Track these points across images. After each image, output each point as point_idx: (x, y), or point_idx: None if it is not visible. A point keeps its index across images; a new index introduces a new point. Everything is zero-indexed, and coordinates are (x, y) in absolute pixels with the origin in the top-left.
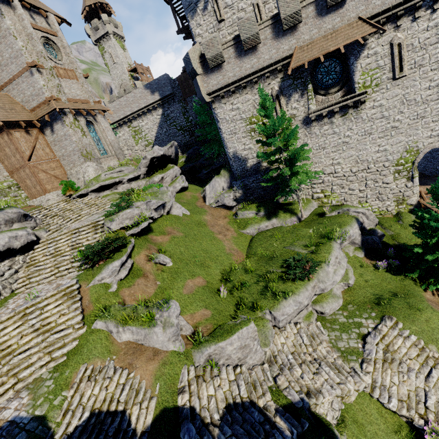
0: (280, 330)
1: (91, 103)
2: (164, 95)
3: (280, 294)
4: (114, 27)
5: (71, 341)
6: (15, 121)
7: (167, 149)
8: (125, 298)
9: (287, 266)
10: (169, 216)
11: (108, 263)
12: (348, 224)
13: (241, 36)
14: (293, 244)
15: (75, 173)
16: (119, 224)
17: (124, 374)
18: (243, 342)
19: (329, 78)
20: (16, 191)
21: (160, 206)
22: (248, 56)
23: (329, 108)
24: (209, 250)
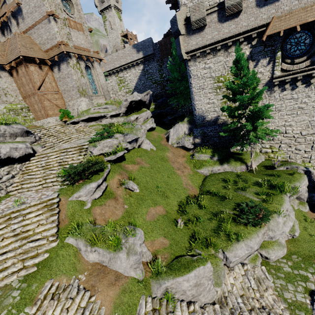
0: (229, 269)
1: (91, 52)
2: (146, 54)
3: (233, 236)
4: (116, 2)
5: (44, 252)
6: (32, 58)
7: (144, 96)
8: (96, 217)
9: (239, 210)
10: (139, 149)
11: (86, 183)
12: (297, 180)
13: (225, 2)
14: (244, 190)
15: (71, 105)
16: (99, 150)
17: (86, 297)
18: (199, 280)
19: (297, 49)
20: (26, 112)
21: (134, 140)
22: (228, 22)
23: (293, 75)
24: (169, 182)
